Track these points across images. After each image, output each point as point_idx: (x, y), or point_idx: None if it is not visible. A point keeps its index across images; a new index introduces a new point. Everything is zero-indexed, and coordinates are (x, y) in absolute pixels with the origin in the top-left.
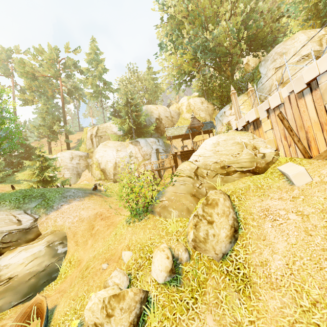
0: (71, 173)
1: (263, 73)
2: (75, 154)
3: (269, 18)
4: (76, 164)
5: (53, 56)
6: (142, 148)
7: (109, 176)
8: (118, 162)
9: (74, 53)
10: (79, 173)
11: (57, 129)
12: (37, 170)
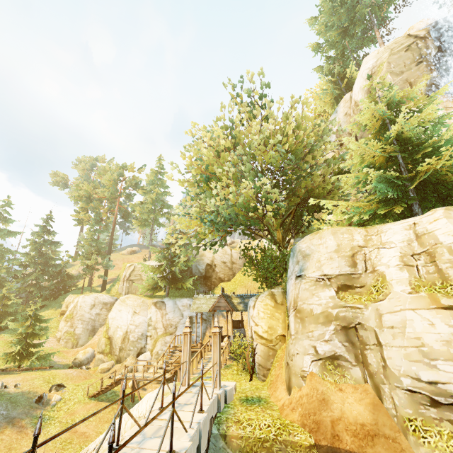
0: (84, 329)
1: (291, 270)
2: (99, 300)
3: (330, 171)
4: (96, 314)
5: (114, 178)
6: (167, 314)
7: (115, 349)
8: (130, 331)
9: (138, 172)
10: (95, 328)
11: (91, 263)
12: (14, 339)
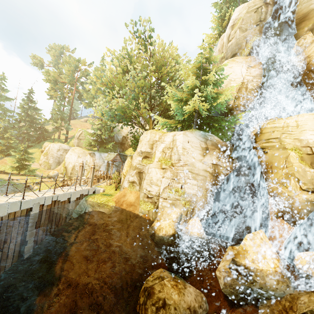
0: (53, 161)
1: None
2: (62, 147)
3: None
4: (60, 155)
5: (71, 69)
6: (96, 160)
7: (68, 173)
8: (76, 165)
9: (88, 67)
10: (60, 162)
11: (57, 125)
12: (15, 160)
